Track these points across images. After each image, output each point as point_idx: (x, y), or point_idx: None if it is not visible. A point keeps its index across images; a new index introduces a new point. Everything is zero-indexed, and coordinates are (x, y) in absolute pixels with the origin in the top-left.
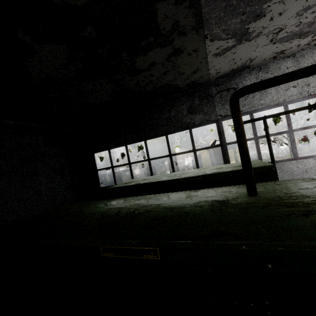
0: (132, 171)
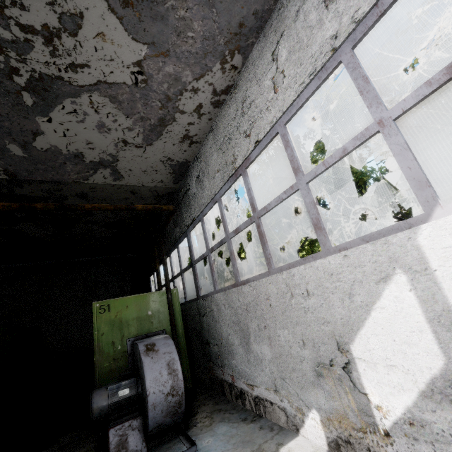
0: None
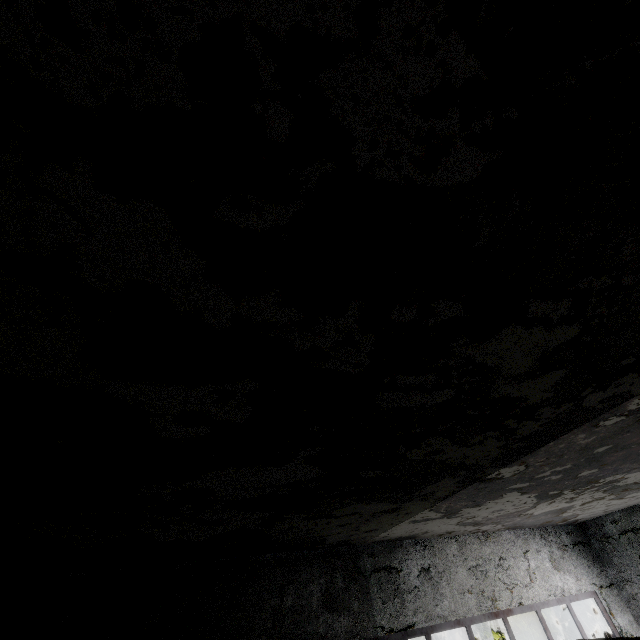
0: None
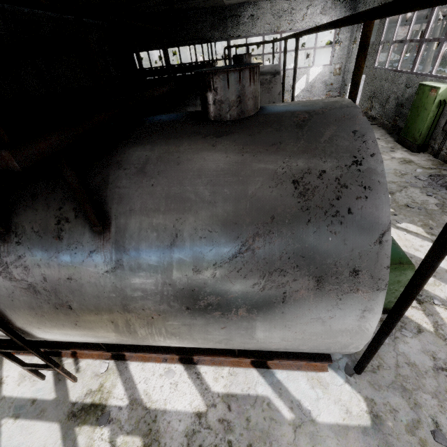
0: None
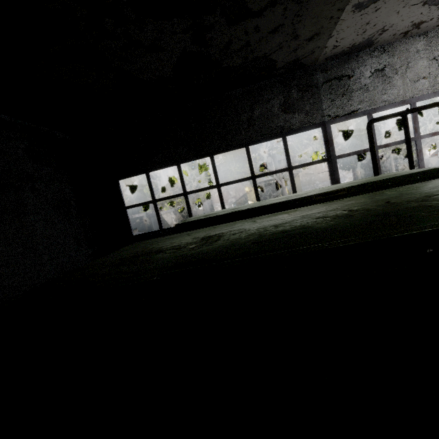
0: (189, 206)
